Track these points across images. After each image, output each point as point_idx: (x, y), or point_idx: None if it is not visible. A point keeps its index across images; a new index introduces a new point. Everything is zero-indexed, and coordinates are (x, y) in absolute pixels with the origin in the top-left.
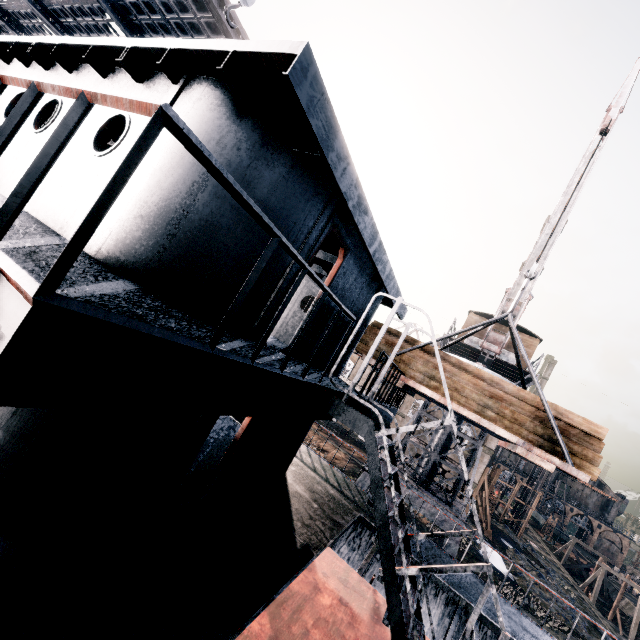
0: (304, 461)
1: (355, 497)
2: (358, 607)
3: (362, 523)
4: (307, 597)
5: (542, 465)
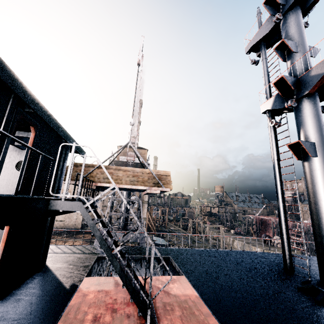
0: (56, 252)
1: (92, 251)
2: (108, 287)
3: (100, 259)
4: (81, 302)
5: (156, 192)
